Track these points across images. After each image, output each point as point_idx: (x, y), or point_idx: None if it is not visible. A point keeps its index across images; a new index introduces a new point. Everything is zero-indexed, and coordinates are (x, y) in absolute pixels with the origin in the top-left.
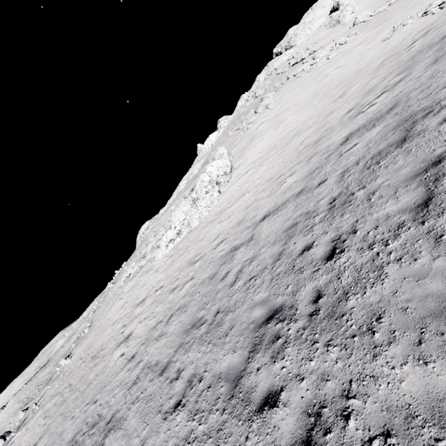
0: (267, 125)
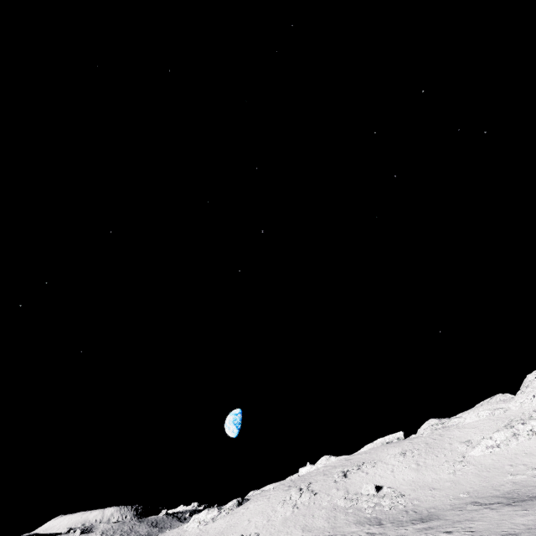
0: (239, 513)
